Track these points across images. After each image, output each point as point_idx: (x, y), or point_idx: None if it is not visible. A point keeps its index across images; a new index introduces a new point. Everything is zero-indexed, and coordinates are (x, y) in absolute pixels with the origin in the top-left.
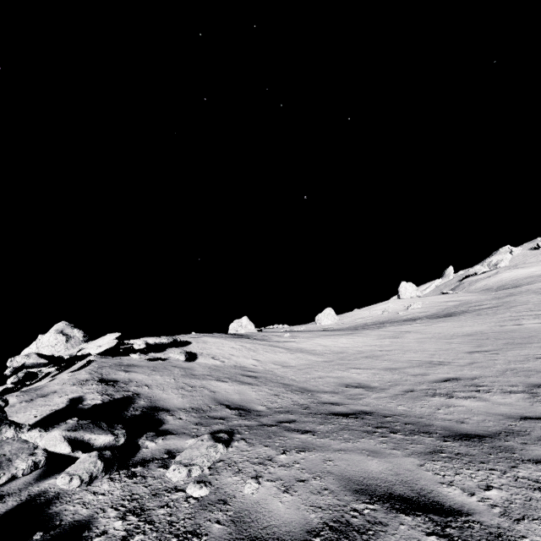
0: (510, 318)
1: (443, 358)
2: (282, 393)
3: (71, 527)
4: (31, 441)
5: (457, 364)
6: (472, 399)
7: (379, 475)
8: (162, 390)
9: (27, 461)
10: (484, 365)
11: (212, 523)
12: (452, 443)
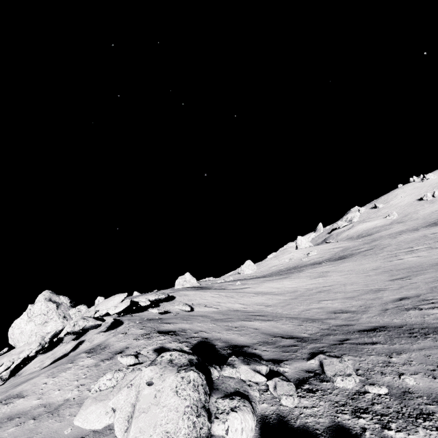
0: (389, 255)
1: (377, 286)
2: (302, 323)
3: (332, 431)
4: (233, 377)
5: (393, 289)
6: (436, 308)
7: None
8: (219, 333)
9: (255, 391)
10: (412, 287)
11: (425, 406)
12: None
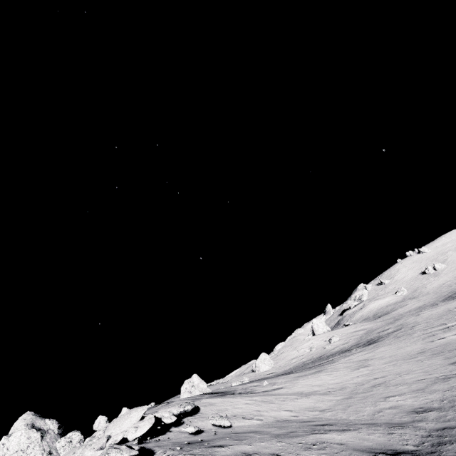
0: (426, 335)
1: (441, 373)
2: (391, 430)
3: None
4: None
5: None
6: None
7: None
8: (299, 455)
9: None
10: None
11: None
12: None
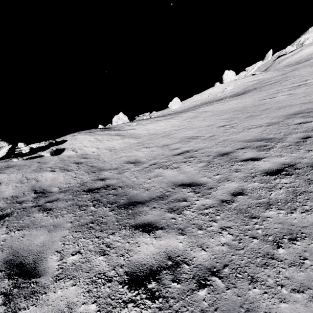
0: (274, 92)
1: (201, 133)
2: (80, 175)
3: None
4: None
5: (203, 138)
6: (174, 169)
7: (33, 247)
8: (6, 186)
9: None
10: (215, 138)
11: None
12: (112, 212)
